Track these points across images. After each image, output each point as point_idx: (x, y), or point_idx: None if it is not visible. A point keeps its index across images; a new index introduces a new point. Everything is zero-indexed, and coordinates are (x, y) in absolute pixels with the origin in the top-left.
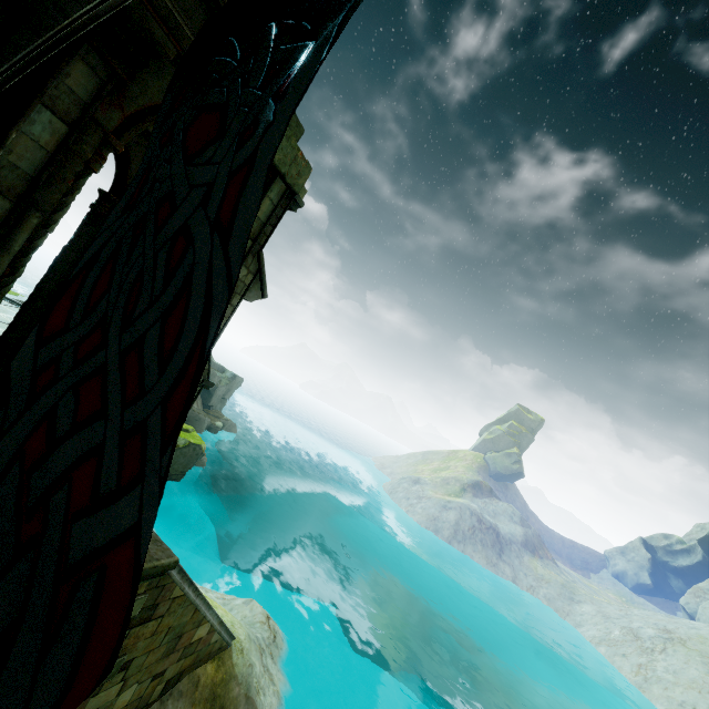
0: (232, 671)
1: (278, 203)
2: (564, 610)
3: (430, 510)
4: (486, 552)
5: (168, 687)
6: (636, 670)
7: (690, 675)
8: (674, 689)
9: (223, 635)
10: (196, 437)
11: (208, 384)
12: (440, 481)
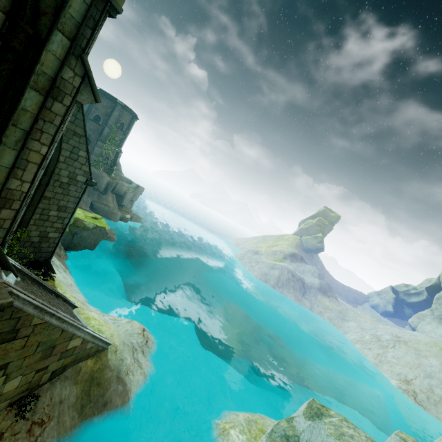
0: (106, 364)
1: (91, 2)
2: (338, 325)
3: (263, 269)
4: (295, 293)
5: (56, 374)
6: (375, 357)
7: (407, 360)
8: (395, 367)
9: (97, 343)
10: (103, 222)
11: (92, 183)
12: (271, 252)
